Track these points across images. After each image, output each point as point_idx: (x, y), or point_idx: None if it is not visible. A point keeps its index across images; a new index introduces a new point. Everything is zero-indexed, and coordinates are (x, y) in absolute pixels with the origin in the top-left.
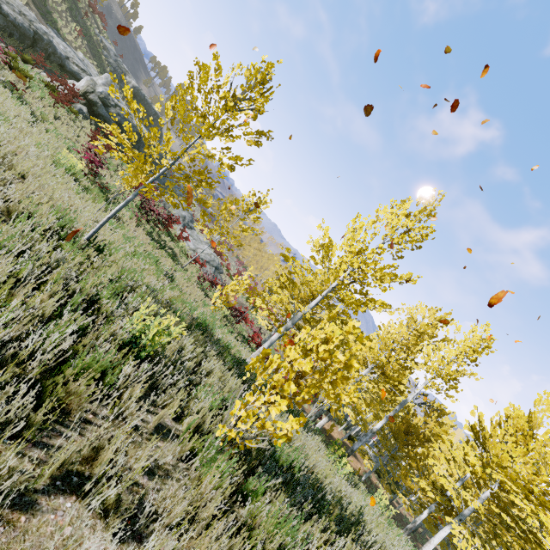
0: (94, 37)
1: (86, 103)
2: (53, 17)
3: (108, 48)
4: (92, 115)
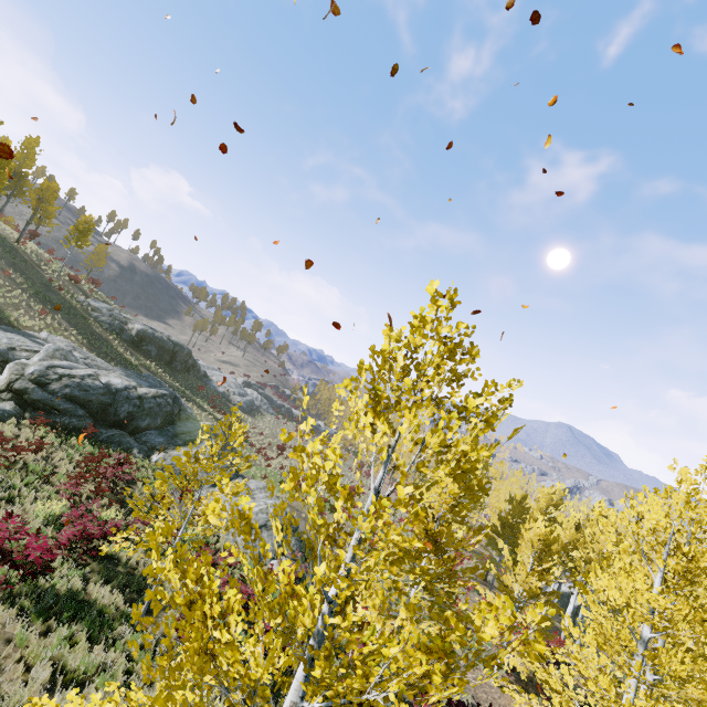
0: (77, 306)
1: (13, 396)
2: (3, 313)
3: (99, 308)
4: (26, 407)
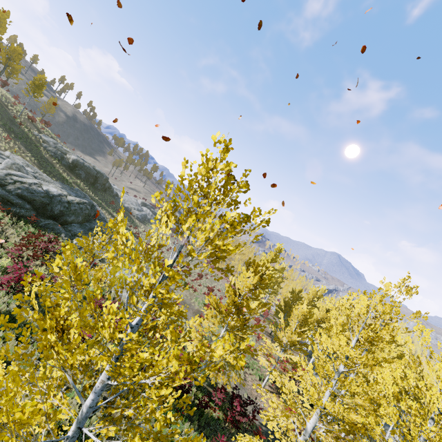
0: (32, 137)
1: None
2: None
3: (48, 141)
4: None
